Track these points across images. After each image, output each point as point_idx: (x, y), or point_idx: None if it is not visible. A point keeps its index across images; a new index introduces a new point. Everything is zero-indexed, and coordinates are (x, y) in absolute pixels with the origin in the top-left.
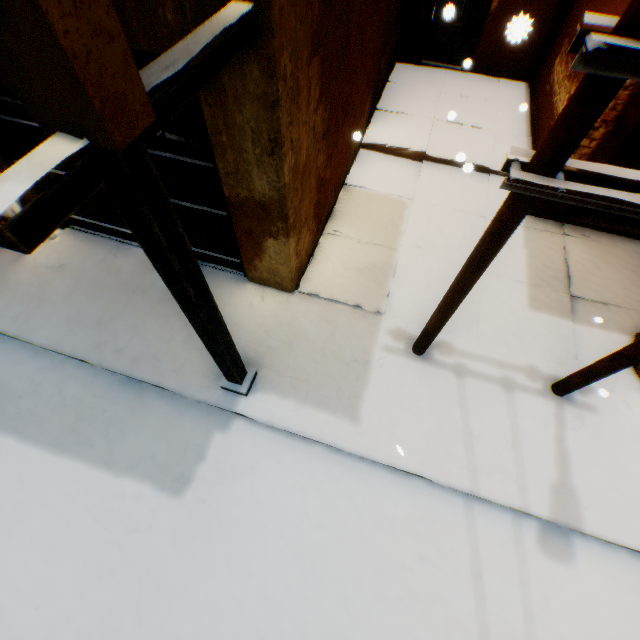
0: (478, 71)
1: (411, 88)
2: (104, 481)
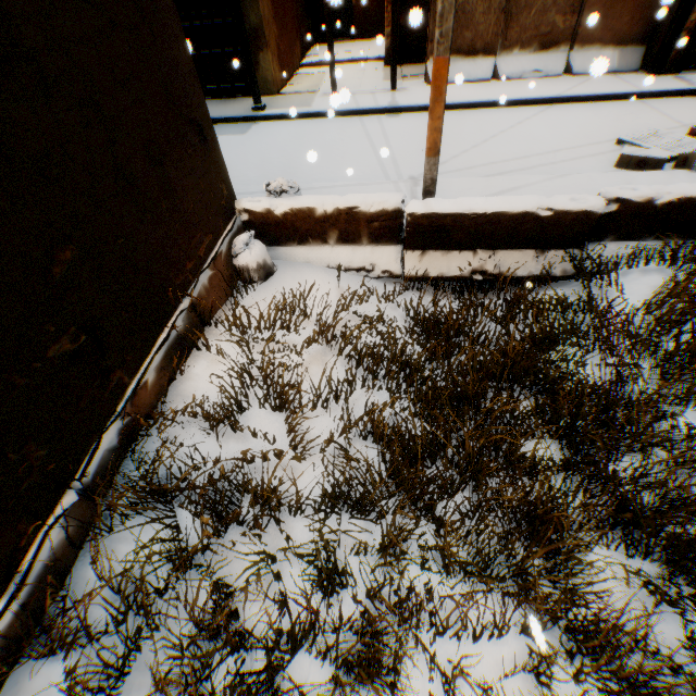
0: (360, 39)
1: (324, 50)
2: None
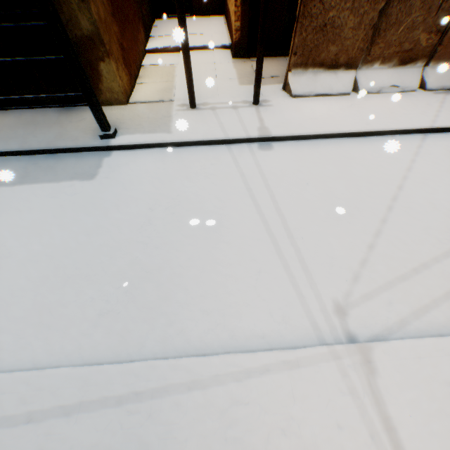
0: (198, 15)
1: (166, 27)
2: (51, 186)
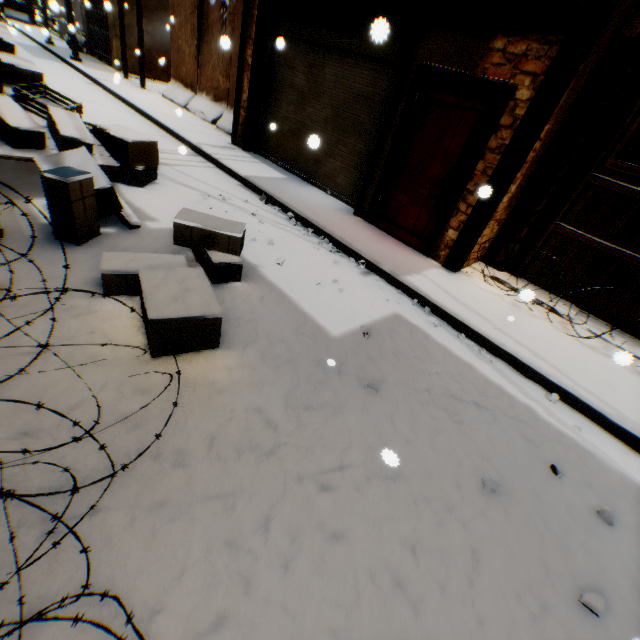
0: None
1: None
2: (27, 53)
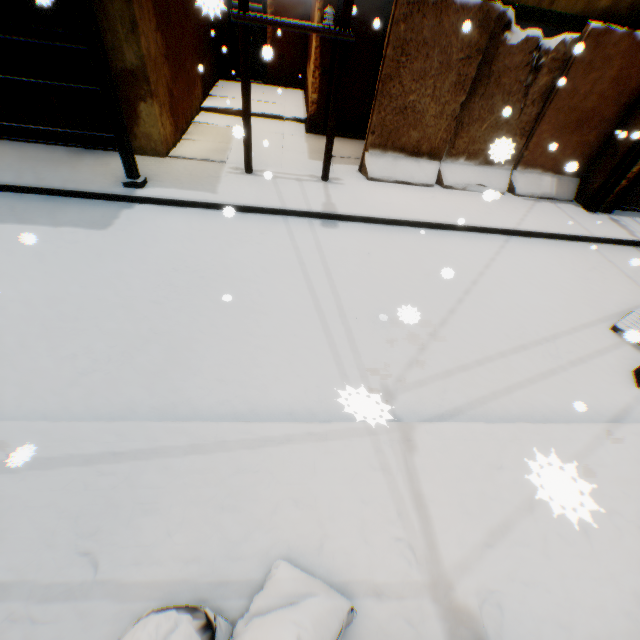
0: (273, 84)
1: (231, 89)
2: (46, 229)
